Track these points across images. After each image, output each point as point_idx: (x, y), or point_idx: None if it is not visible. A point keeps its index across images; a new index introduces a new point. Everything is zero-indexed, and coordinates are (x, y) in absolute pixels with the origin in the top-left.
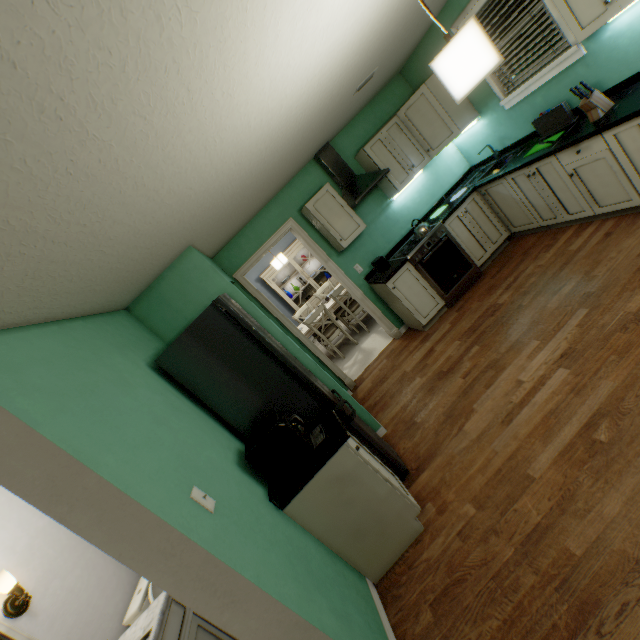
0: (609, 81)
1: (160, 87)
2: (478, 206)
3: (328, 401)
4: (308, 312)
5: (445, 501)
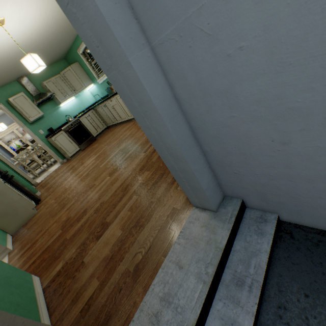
0: None
1: None
2: (94, 115)
3: None
4: (23, 156)
5: (48, 202)
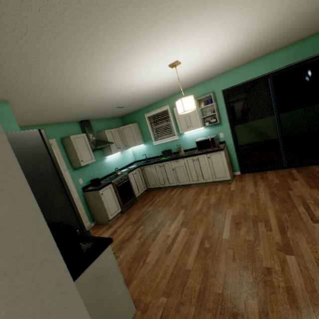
0: (182, 148)
1: (146, 22)
2: (139, 173)
3: (84, 229)
4: None
5: (146, 303)
